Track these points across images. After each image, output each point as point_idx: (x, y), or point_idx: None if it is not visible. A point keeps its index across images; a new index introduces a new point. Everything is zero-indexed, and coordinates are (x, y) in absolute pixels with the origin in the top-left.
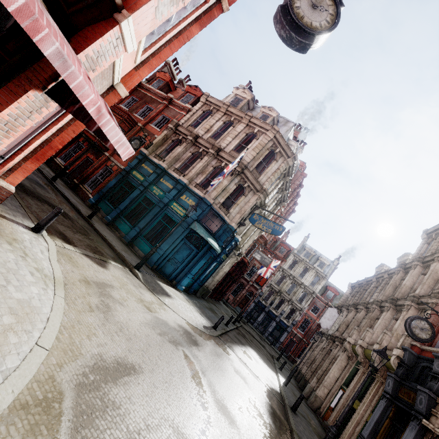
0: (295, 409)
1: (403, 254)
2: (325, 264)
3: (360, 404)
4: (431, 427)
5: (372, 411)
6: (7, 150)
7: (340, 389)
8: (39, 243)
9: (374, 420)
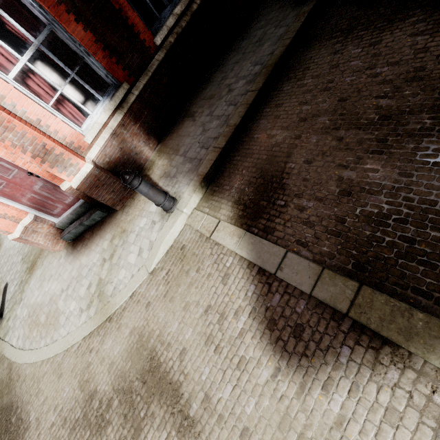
0: None
1: None
2: None
3: None
4: None
5: None
6: (21, 167)
7: None
8: (149, 233)
9: None
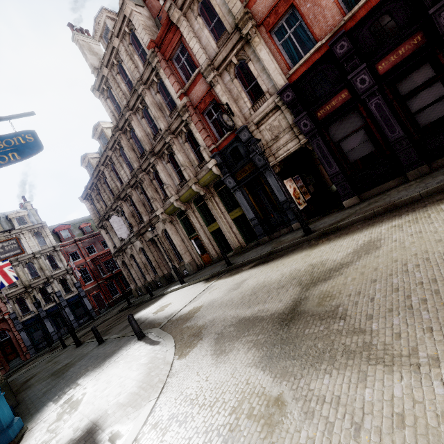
0: (230, 262)
1: (93, 128)
2: (24, 216)
3: (217, 222)
4: (275, 162)
5: (228, 213)
6: None
7: (191, 240)
8: None
9: (247, 205)
